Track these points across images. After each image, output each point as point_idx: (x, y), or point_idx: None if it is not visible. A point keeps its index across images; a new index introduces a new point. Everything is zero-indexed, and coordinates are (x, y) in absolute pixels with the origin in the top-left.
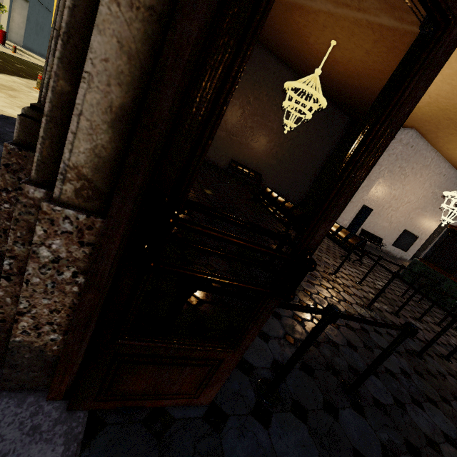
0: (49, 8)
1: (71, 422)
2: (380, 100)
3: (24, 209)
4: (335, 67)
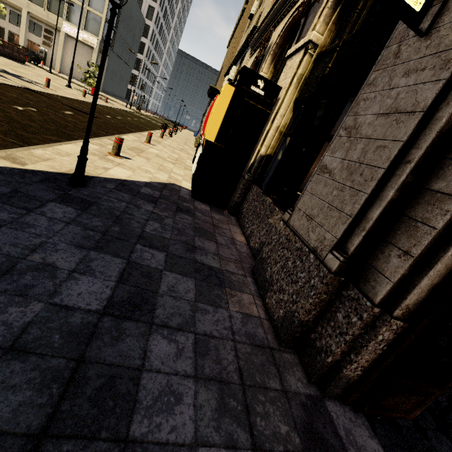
0: (122, 57)
1: (360, 418)
2: None
3: (368, 316)
4: None
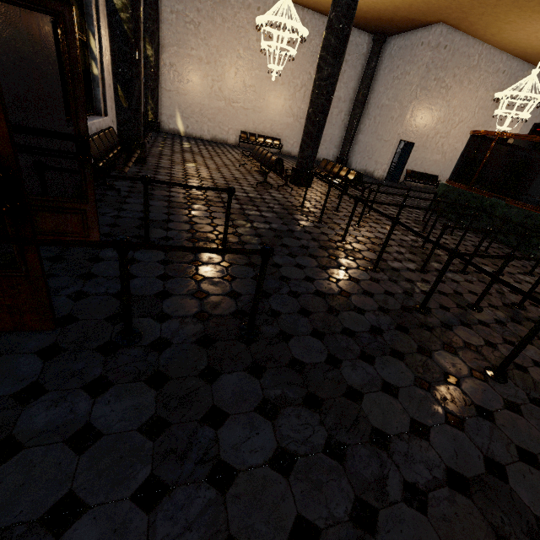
0: None
1: None
2: (333, 8)
3: None
4: None
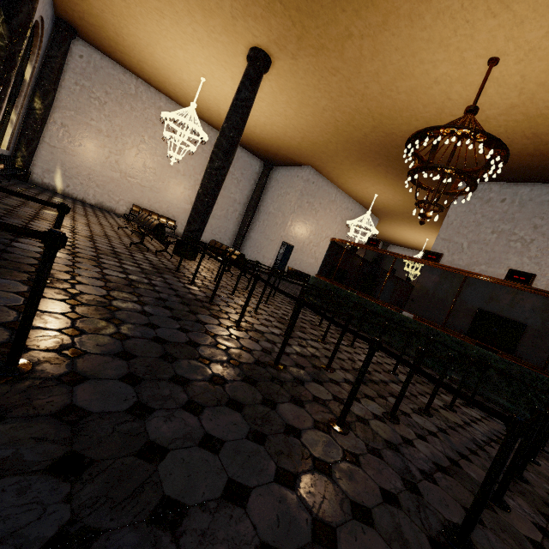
0: None
1: None
2: (226, 121)
3: None
4: (220, 105)
